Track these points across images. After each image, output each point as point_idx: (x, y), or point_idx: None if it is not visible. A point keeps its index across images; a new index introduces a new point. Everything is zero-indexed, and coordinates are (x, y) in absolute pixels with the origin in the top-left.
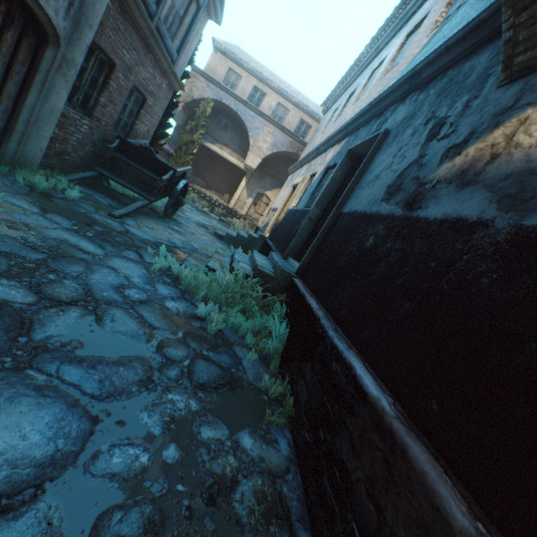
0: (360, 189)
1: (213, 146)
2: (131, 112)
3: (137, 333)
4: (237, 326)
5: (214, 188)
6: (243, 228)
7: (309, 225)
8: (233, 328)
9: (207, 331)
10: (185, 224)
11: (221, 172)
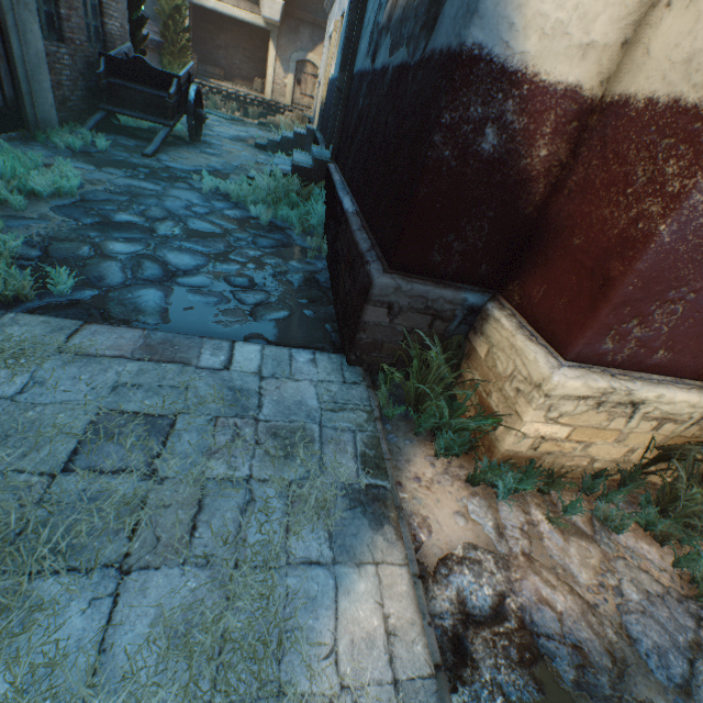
0: (362, 40)
1: (208, 1)
2: (93, 8)
3: (212, 229)
4: (287, 218)
5: (236, 76)
6: (292, 127)
7: (340, 98)
8: (284, 221)
9: (262, 225)
10: (218, 144)
11: (236, 44)
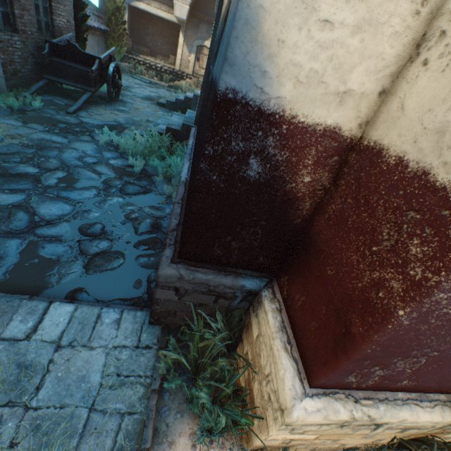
0: None
1: (141, 4)
2: (44, 9)
3: (92, 177)
4: (156, 167)
5: (158, 53)
6: (190, 89)
7: None
8: (154, 168)
9: (135, 172)
10: (131, 102)
11: (159, 32)
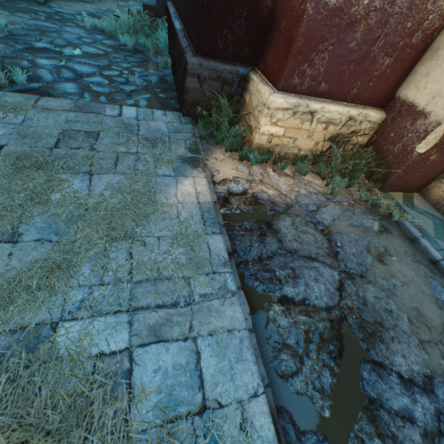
0: None
1: None
2: None
3: (98, 52)
4: (144, 45)
5: None
6: None
7: None
8: (143, 47)
9: (129, 49)
10: None
11: None
